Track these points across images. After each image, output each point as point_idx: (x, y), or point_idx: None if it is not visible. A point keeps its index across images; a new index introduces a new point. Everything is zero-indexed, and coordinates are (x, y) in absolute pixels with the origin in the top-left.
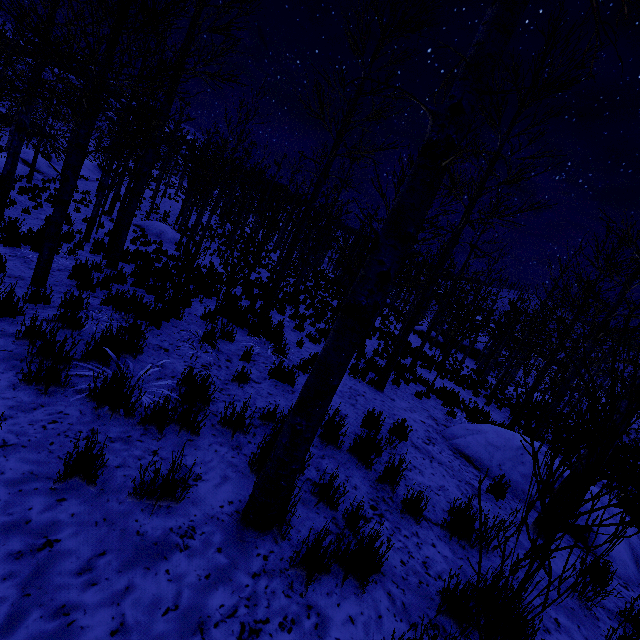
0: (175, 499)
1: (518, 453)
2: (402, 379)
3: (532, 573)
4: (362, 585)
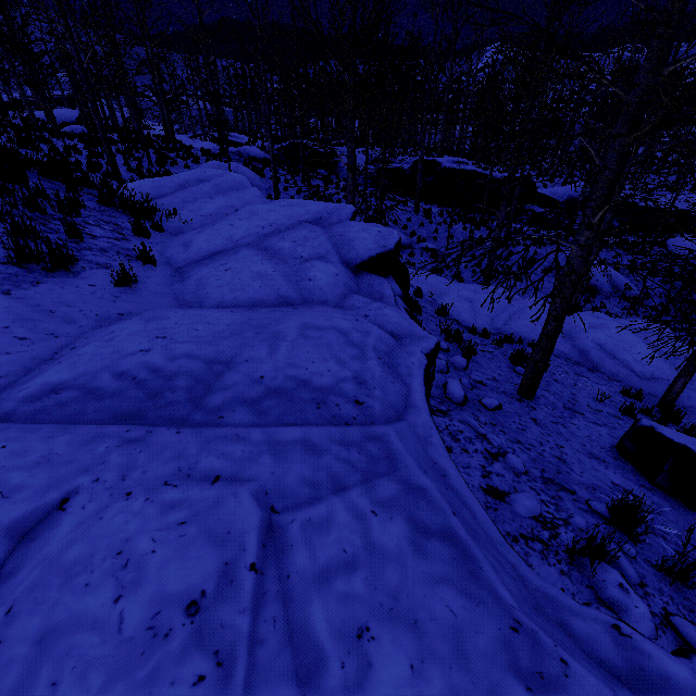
0: None
1: None
2: None
3: None
4: None
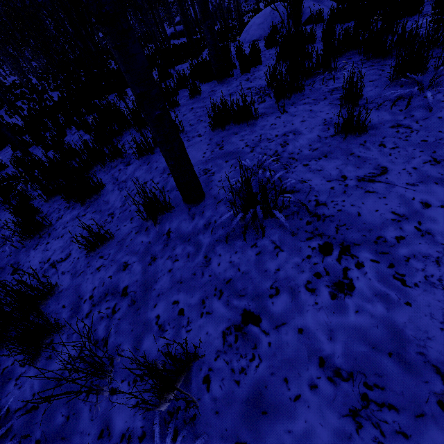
0: (199, 92)
1: (272, 15)
2: (200, 47)
3: (294, 2)
4: (260, 62)
